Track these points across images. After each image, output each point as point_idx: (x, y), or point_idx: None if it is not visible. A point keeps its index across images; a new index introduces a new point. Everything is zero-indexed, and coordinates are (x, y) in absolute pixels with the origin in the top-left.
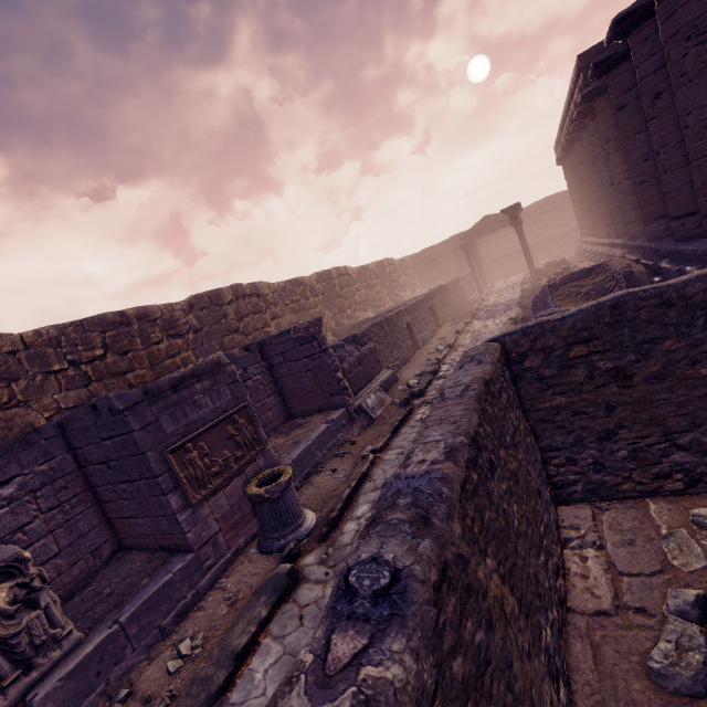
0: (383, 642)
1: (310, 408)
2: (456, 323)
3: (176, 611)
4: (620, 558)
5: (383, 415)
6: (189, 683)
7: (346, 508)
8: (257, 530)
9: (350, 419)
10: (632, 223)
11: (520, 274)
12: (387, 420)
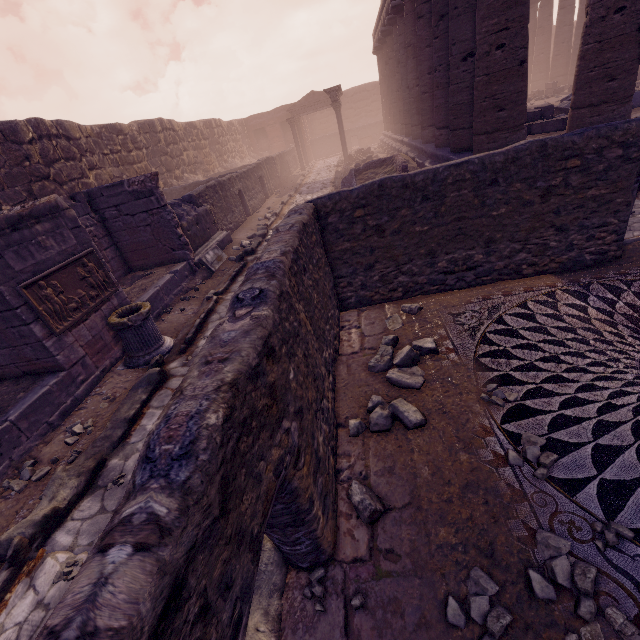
0: (259, 308)
1: (152, 262)
2: (282, 195)
3: (59, 412)
4: (367, 330)
5: (222, 269)
6: (91, 443)
7: (198, 332)
8: (120, 355)
9: (192, 271)
10: (416, 126)
11: (337, 157)
12: (225, 272)
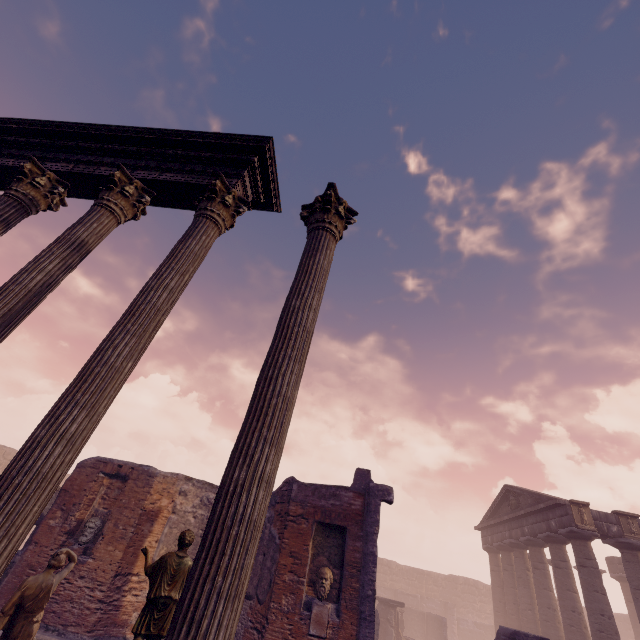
0: None
1: (448, 633)
2: None
3: None
4: None
5: None
6: None
7: None
8: None
9: None
10: None
11: None
12: None
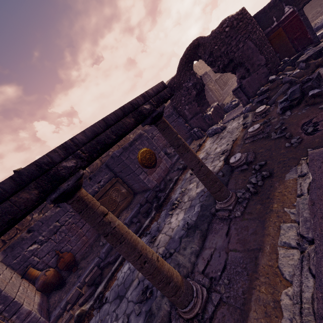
0: None
1: None
2: None
3: None
4: None
5: None
6: None
7: None
8: None
9: None
10: None
11: None
12: None
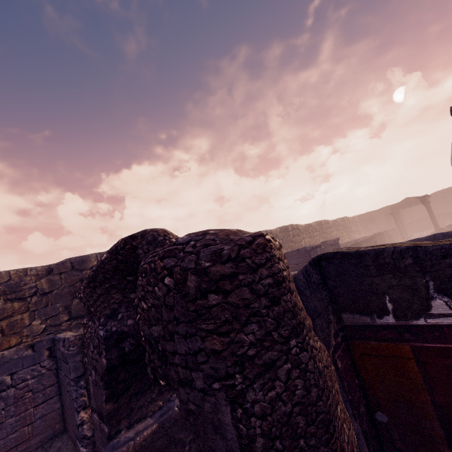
0: None
1: None
2: None
3: None
4: None
5: None
6: None
7: None
8: None
9: None
10: None
11: (431, 230)
12: None
